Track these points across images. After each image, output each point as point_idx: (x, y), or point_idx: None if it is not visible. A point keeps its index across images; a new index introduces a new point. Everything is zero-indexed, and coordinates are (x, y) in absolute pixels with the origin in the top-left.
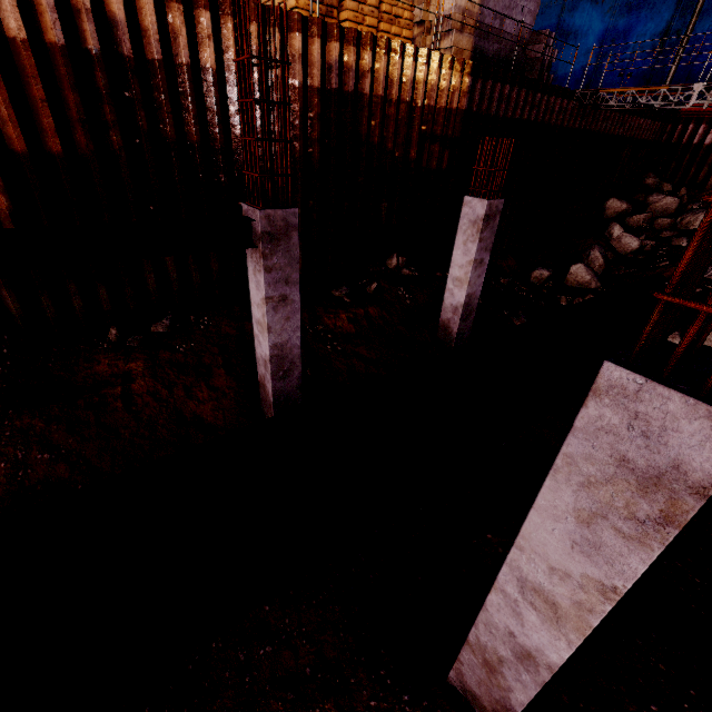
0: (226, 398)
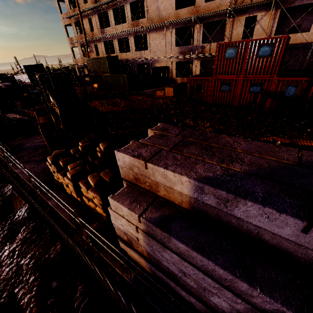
0: (1, 276)
